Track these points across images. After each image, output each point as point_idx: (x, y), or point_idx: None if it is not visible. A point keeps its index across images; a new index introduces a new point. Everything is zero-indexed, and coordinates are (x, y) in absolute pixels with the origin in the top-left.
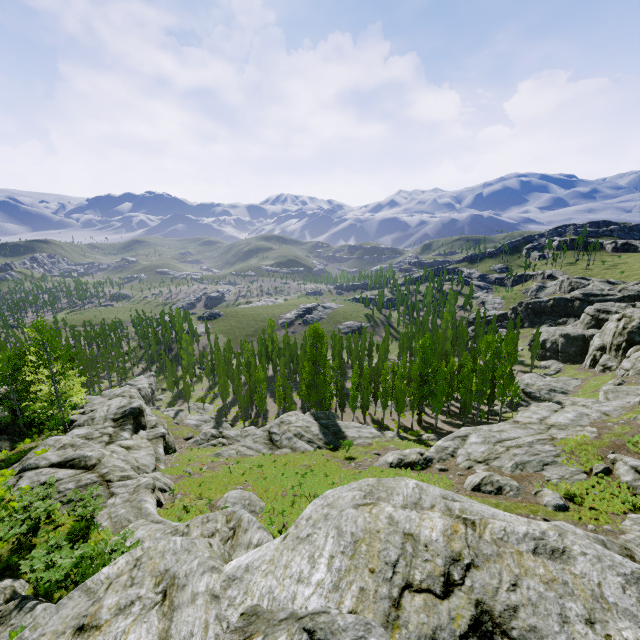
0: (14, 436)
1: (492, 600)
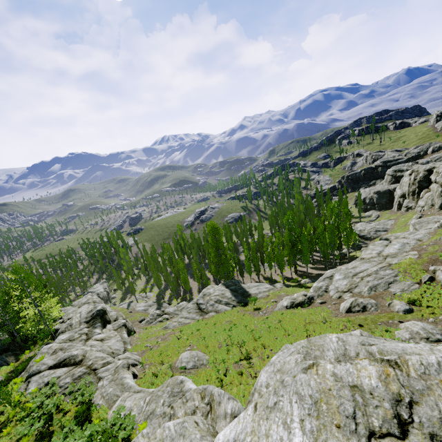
0: (16, 351)
1: (441, 430)
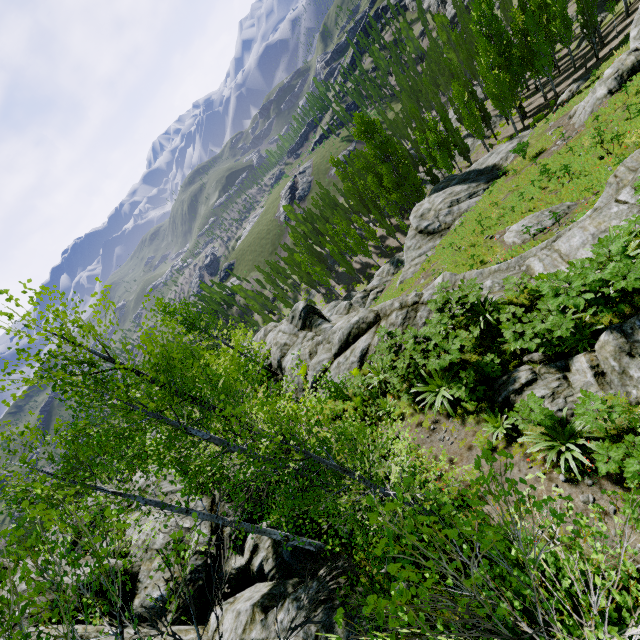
0: None
1: None
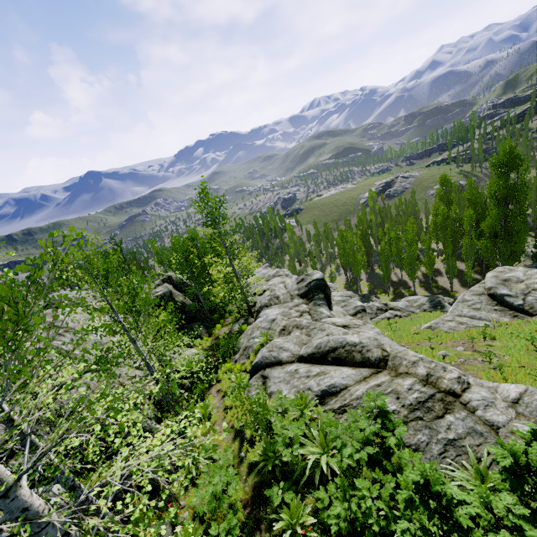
0: (204, 322)
1: None
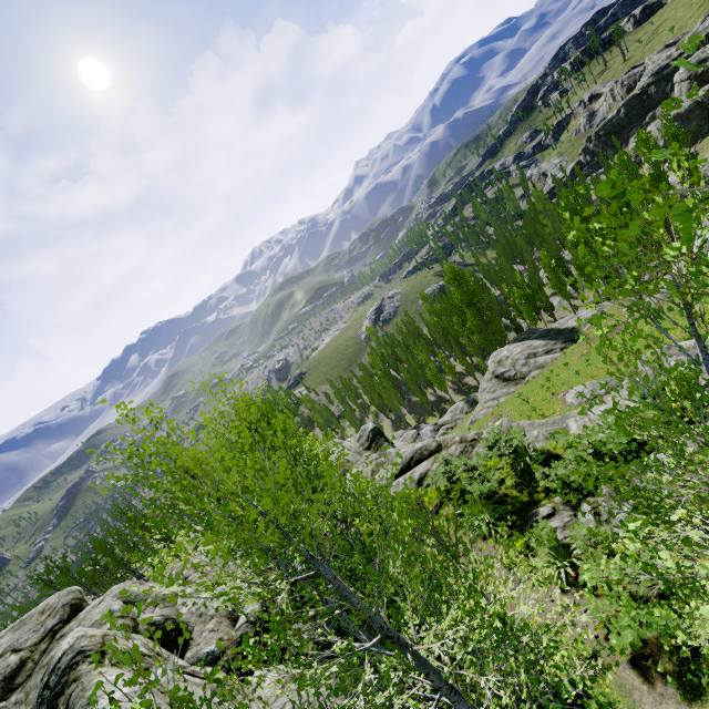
0: None
1: None
